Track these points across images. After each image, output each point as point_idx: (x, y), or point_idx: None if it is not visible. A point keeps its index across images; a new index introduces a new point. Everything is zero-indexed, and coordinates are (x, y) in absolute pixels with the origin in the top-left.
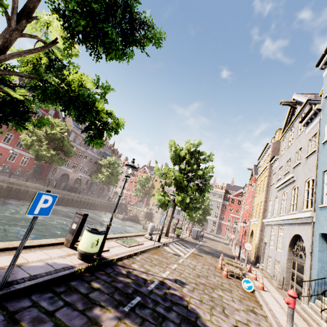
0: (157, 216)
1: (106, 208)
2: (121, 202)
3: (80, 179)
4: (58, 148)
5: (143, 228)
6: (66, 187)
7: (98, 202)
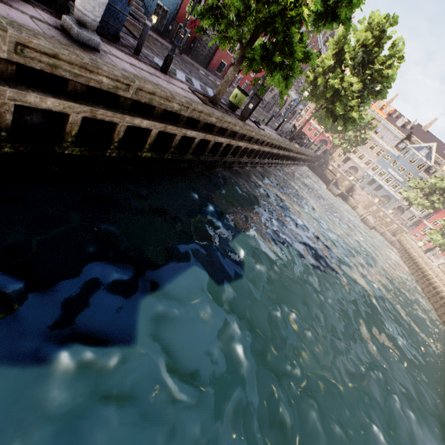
0: (359, 191)
1: (309, 163)
2: (321, 154)
3: (286, 99)
4: (359, 97)
5: (361, 219)
6: (299, 135)
7: (310, 157)
